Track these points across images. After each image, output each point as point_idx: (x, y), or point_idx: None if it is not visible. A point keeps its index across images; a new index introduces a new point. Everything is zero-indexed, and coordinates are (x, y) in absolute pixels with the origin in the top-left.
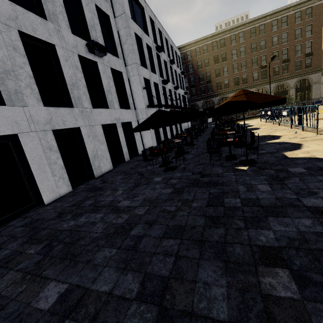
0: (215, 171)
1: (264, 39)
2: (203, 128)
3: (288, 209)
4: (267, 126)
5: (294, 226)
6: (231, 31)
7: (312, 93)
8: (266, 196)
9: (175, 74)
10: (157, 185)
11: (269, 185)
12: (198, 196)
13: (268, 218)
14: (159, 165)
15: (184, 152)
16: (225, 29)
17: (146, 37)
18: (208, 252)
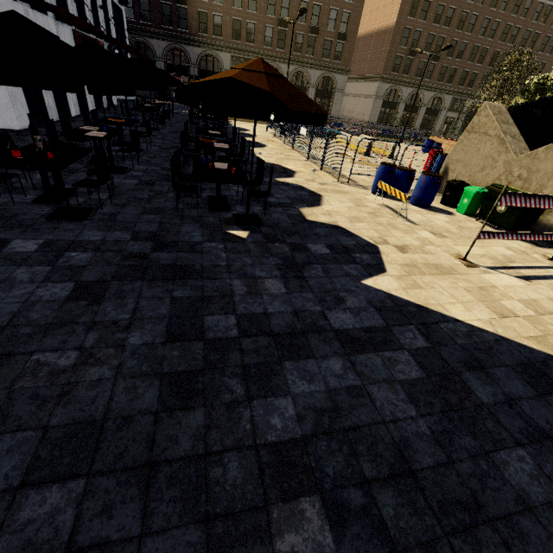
0: (188, 235)
1: None
2: (164, 114)
3: (312, 337)
4: (276, 146)
5: (322, 379)
6: None
7: (332, 106)
8: (280, 307)
9: None
10: (20, 271)
11: (283, 281)
12: (144, 310)
13: (284, 364)
14: (34, 195)
15: (114, 167)
16: None
17: None
18: (165, 503)
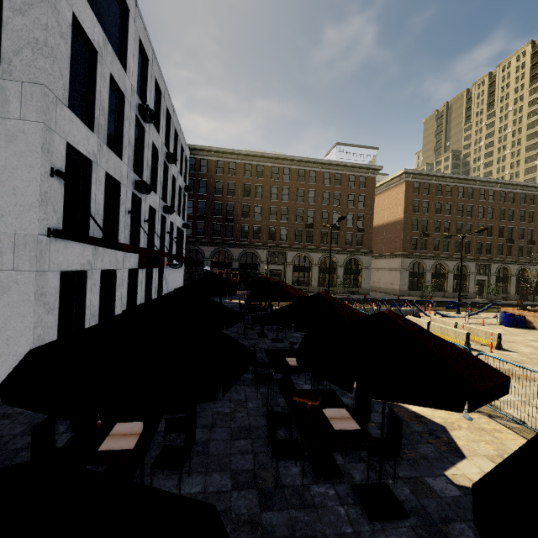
0: None
1: (314, 190)
2: None
3: None
4: None
5: None
6: (274, 160)
7: (361, 280)
8: None
9: (172, 185)
10: None
11: None
12: None
13: None
14: None
15: None
16: (266, 154)
17: (115, 63)
18: None
